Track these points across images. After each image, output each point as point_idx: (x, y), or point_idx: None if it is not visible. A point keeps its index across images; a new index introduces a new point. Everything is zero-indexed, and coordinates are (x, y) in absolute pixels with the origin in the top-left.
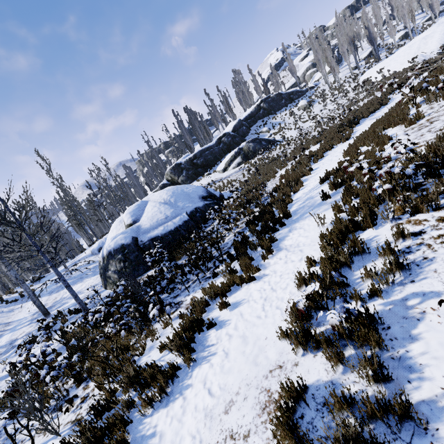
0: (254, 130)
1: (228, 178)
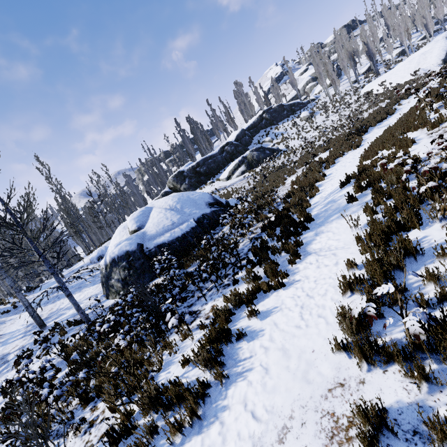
0: (256, 139)
1: (232, 186)
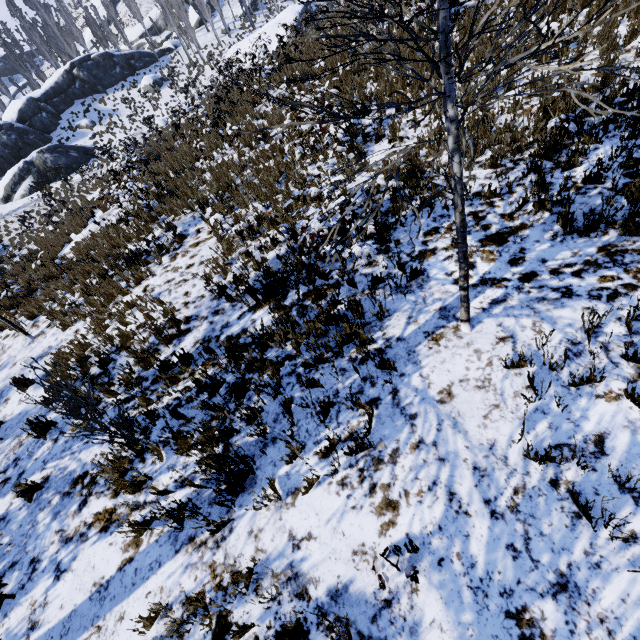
0: (67, 120)
1: (10, 217)
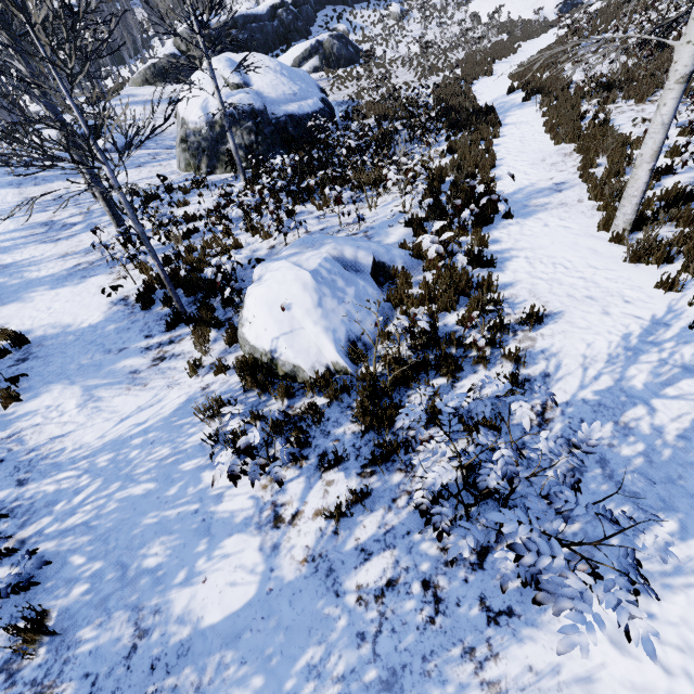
0: (322, 20)
1: None
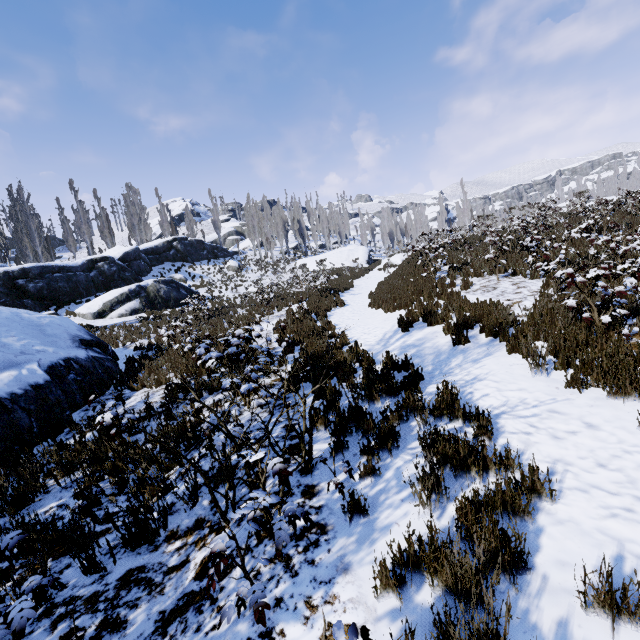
0: (158, 271)
1: (112, 329)
